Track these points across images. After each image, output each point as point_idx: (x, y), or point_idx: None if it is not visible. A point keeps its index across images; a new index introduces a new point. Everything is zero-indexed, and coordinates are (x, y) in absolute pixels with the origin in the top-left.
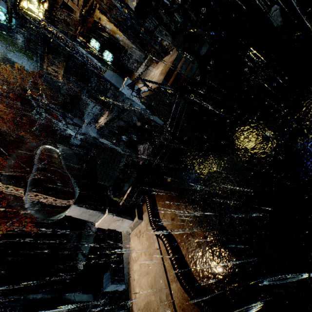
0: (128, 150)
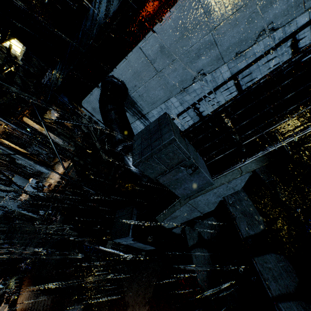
0: None
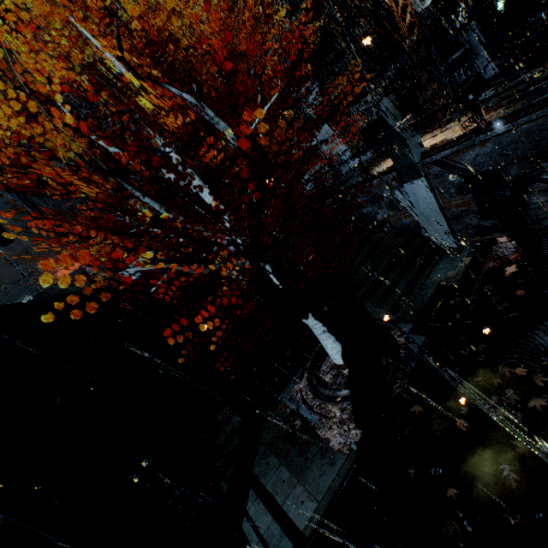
0: None
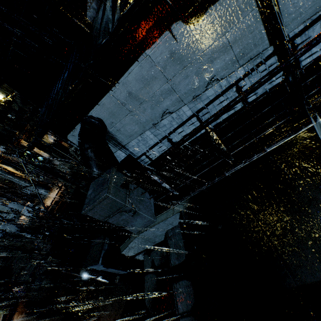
0: (43, 245)
